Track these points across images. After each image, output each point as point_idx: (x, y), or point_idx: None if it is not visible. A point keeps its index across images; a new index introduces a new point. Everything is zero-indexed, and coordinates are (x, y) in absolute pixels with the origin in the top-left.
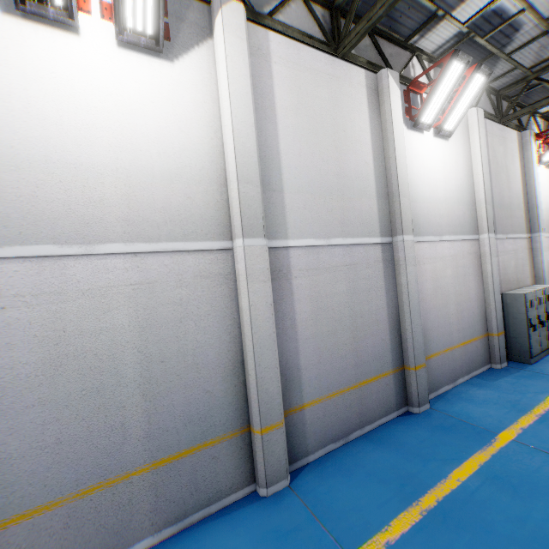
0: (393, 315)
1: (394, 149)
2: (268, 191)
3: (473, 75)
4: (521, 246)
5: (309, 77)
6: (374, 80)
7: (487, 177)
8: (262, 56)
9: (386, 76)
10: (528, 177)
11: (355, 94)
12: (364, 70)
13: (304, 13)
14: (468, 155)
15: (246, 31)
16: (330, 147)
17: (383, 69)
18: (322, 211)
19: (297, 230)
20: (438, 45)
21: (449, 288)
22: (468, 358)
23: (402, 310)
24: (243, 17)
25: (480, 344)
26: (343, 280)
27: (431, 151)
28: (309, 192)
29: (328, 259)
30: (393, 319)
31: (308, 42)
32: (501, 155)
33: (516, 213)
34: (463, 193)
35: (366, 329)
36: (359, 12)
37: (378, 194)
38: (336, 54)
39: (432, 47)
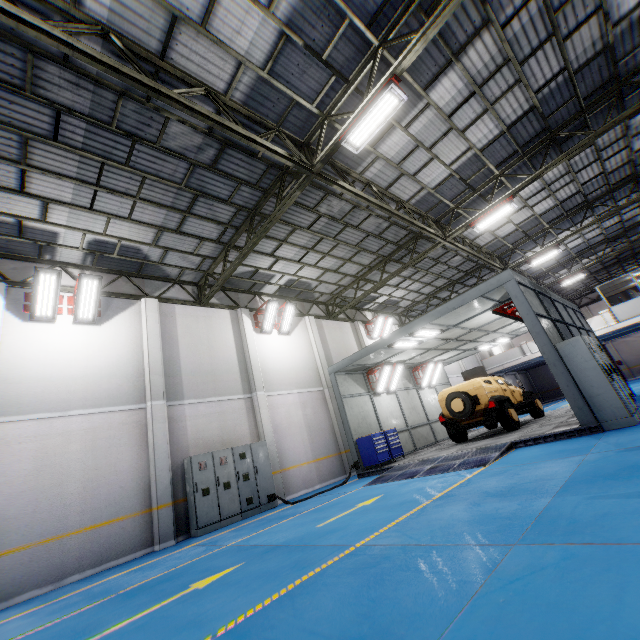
0: None
1: None
2: None
3: (79, 280)
4: (233, 407)
5: None
6: None
7: (157, 351)
8: None
9: None
10: (244, 344)
11: None
12: None
13: None
14: (138, 335)
15: None
16: None
17: None
18: None
19: None
20: (80, 259)
21: (71, 464)
22: (101, 545)
23: None
24: None
25: (133, 523)
26: None
27: (67, 336)
28: None
29: None
30: None
31: None
32: (200, 330)
33: (226, 377)
34: (122, 367)
35: None
36: None
37: None
38: None
39: (77, 260)
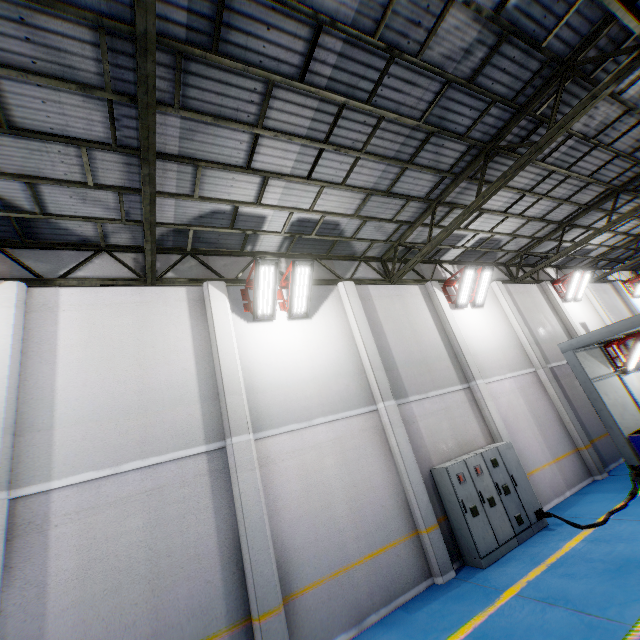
0: (228, 541)
1: (217, 350)
2: (31, 433)
3: (293, 269)
4: (456, 401)
5: (108, 311)
6: (199, 291)
7: (370, 342)
8: (47, 309)
9: (207, 288)
10: (445, 324)
11: (172, 310)
12: (185, 287)
13: (112, 262)
14: (346, 325)
15: (21, 298)
16: (131, 366)
17: (204, 283)
18: (111, 436)
19: (68, 466)
20: (277, 246)
21: (331, 482)
22: (384, 578)
23: (240, 532)
24: (17, 290)
25: (405, 549)
26: (139, 511)
27: (287, 334)
28: (93, 420)
29: (116, 490)
30: (228, 547)
31: (110, 283)
32: (398, 313)
33: (438, 365)
34: (343, 364)
35: (177, 572)
36: (177, 245)
37: (203, 397)
38: (146, 284)
39: (273, 248)
